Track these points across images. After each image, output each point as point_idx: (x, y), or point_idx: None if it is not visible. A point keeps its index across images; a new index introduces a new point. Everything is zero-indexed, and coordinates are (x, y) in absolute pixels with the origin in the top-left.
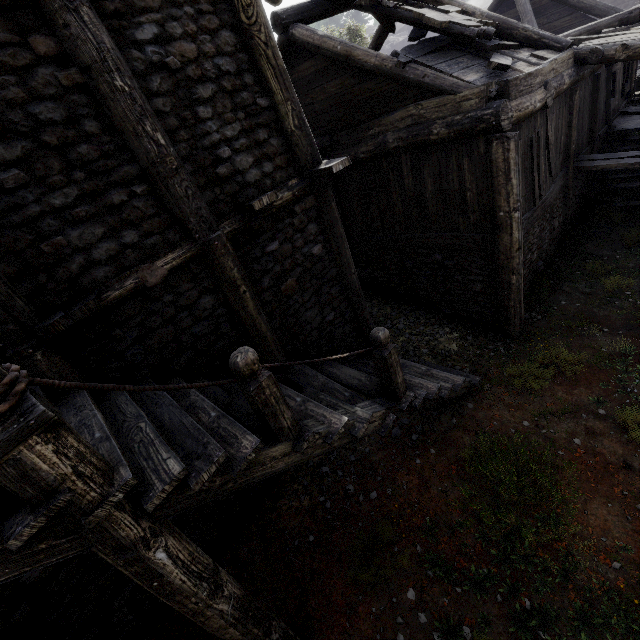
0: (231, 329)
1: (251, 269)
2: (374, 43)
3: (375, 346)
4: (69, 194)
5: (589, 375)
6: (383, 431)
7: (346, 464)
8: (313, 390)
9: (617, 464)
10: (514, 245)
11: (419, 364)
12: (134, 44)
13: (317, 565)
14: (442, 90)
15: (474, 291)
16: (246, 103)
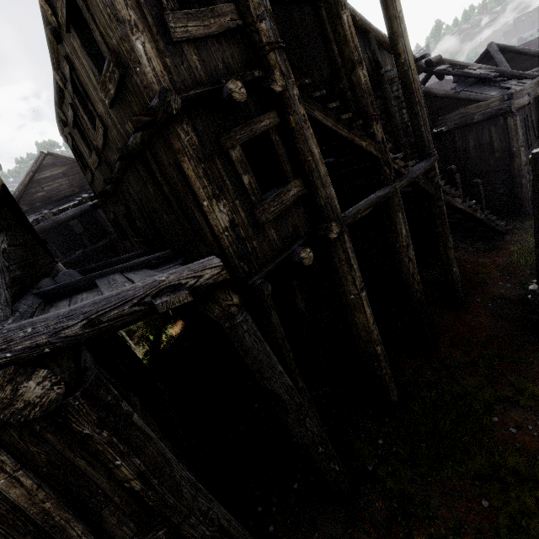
0: None
1: None
2: None
3: (475, 187)
4: None
5: None
6: (481, 218)
7: None
8: None
9: None
10: (522, 163)
11: None
12: (392, 92)
13: None
14: (479, 100)
15: (499, 194)
16: None
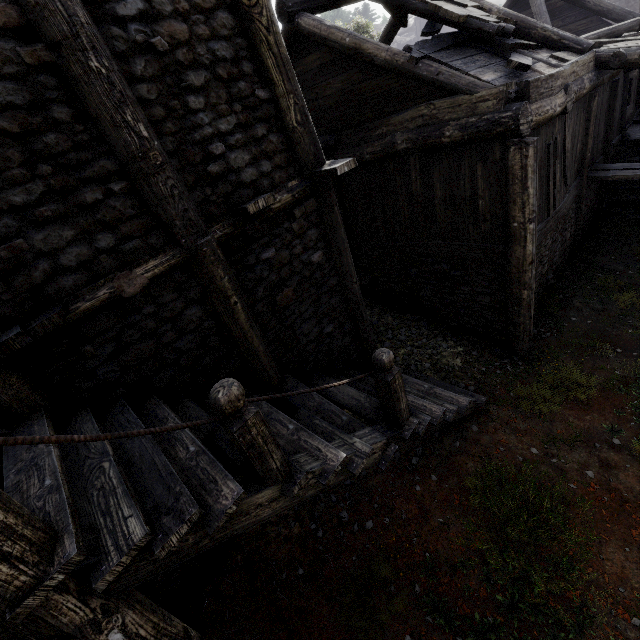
0: (220, 343)
1: (244, 278)
2: (384, 38)
3: (378, 369)
4: (32, 190)
5: (602, 400)
6: (383, 463)
7: (341, 488)
8: (308, 413)
9: (634, 502)
10: (527, 258)
11: (421, 381)
12: (115, 20)
13: (306, 603)
14: (457, 89)
15: (481, 304)
16: (243, 94)
